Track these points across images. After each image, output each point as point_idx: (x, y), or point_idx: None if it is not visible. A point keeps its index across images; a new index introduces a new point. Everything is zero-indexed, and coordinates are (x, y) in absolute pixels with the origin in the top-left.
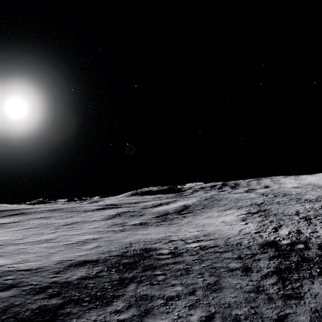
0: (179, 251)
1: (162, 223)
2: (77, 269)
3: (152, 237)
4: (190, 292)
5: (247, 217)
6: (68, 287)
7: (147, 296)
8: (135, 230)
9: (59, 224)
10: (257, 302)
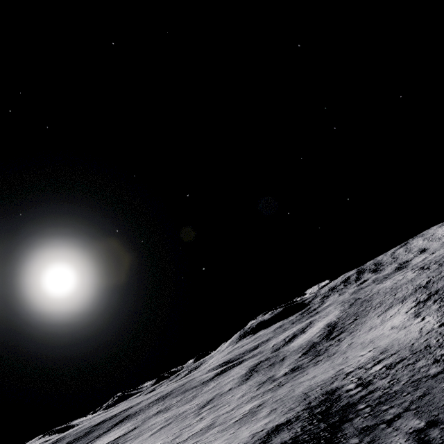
0: (366, 380)
1: (318, 359)
2: (278, 434)
3: (322, 379)
4: (405, 409)
5: (419, 310)
6: None
7: (367, 426)
8: (294, 379)
9: (192, 410)
10: None
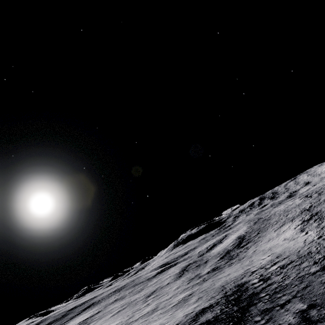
0: (266, 276)
1: (231, 262)
2: (204, 314)
3: (235, 275)
4: (293, 296)
5: (304, 226)
6: (212, 323)
7: (267, 308)
8: (214, 276)
9: (141, 298)
10: None
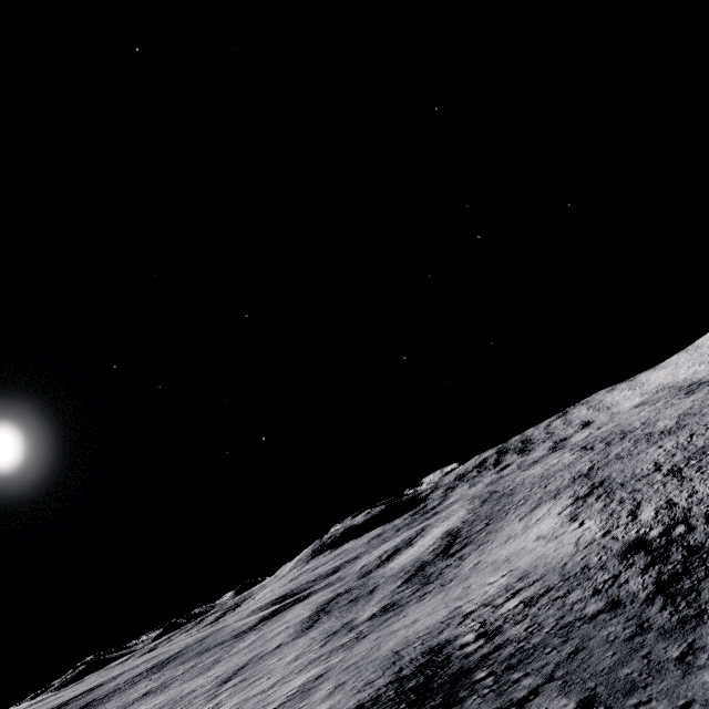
0: (493, 626)
1: (426, 590)
2: None
3: (427, 625)
4: (547, 678)
5: (577, 510)
6: None
7: None
8: (383, 627)
9: (206, 688)
10: (647, 646)
